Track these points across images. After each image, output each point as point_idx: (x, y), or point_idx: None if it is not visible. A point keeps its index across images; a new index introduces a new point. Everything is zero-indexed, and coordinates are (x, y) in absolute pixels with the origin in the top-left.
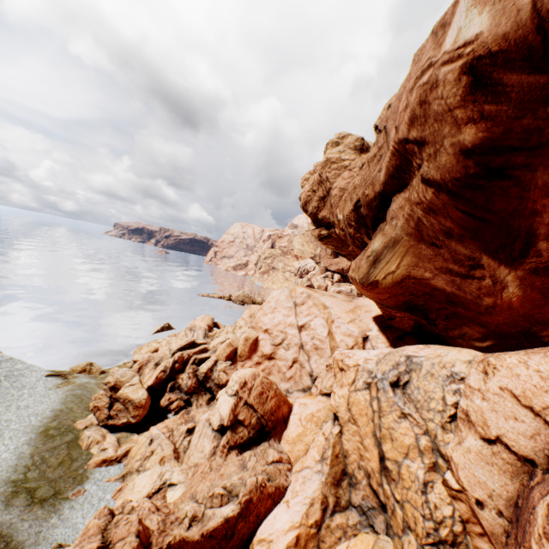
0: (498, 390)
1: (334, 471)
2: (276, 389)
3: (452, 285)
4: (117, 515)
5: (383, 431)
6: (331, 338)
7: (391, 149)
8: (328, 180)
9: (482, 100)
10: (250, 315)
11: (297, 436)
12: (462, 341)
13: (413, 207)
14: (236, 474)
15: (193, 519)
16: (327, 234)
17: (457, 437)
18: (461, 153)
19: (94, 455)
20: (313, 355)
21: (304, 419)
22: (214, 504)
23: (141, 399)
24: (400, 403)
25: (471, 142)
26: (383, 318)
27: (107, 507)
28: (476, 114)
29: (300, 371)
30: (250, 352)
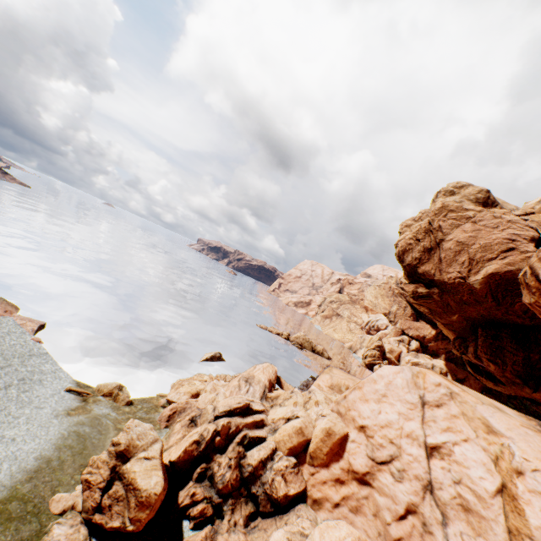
0: None
1: None
2: None
3: None
4: None
5: None
6: (512, 507)
7: None
8: (441, 230)
9: None
10: (331, 384)
11: None
12: None
13: None
14: None
15: None
16: (425, 293)
17: None
18: None
19: None
20: (456, 519)
21: None
22: None
23: (152, 492)
24: None
25: None
26: None
27: None
28: None
29: (421, 537)
30: (328, 456)
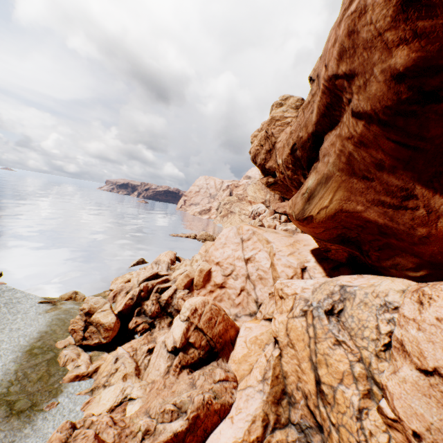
0: (435, 321)
1: (275, 390)
2: (224, 314)
3: (384, 216)
4: (79, 428)
5: (318, 357)
6: (273, 269)
7: (321, 88)
8: (273, 135)
9: (415, 17)
10: (206, 250)
11: (242, 356)
12: (395, 271)
13: (344, 142)
14: (185, 392)
15: (146, 433)
16: (273, 181)
17: (392, 365)
18: (392, 79)
19: (69, 372)
20: (258, 284)
21: (248, 342)
22: (165, 420)
23: (111, 323)
24: (334, 331)
25: (403, 65)
26: (319, 251)
27: (69, 421)
28: (408, 33)
29: (247, 298)
30: (204, 282)
